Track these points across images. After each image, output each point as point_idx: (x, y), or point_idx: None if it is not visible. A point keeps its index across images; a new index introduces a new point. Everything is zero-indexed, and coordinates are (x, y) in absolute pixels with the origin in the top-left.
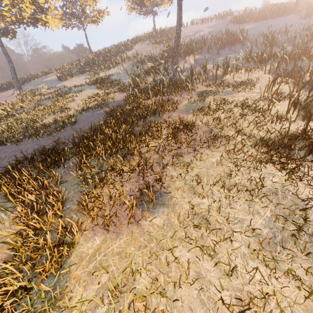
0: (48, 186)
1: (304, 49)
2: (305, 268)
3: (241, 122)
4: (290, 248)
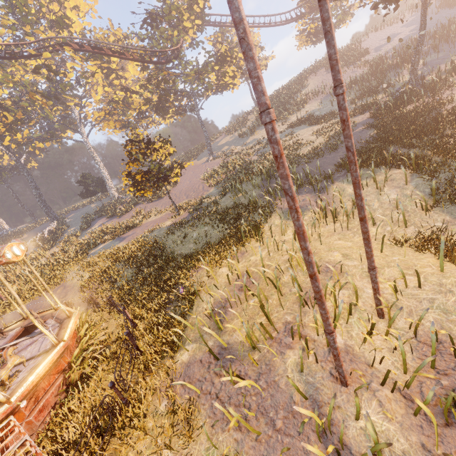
0: (401, 153)
1: None
2: None
3: None
4: None
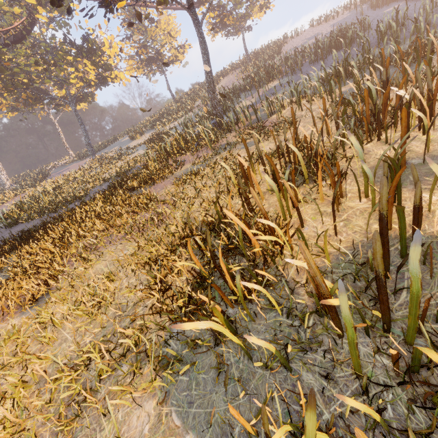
0: None
1: (426, 39)
2: (37, 422)
3: (205, 196)
4: (55, 391)
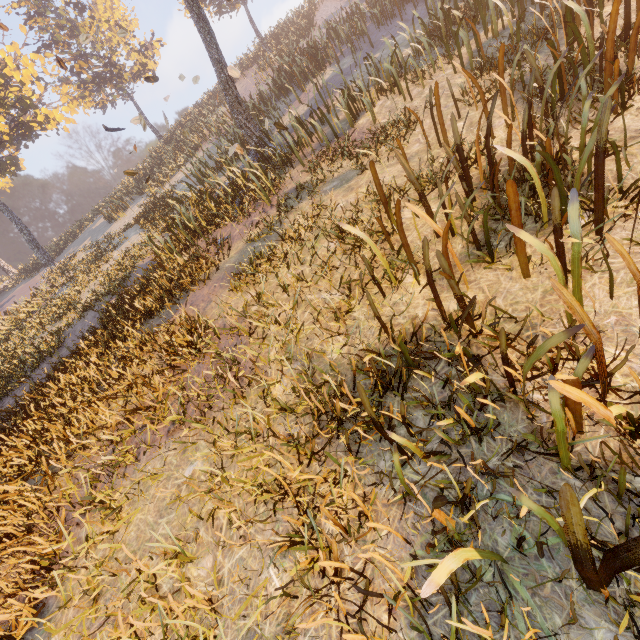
0: None
1: None
2: None
3: (313, 300)
4: None
